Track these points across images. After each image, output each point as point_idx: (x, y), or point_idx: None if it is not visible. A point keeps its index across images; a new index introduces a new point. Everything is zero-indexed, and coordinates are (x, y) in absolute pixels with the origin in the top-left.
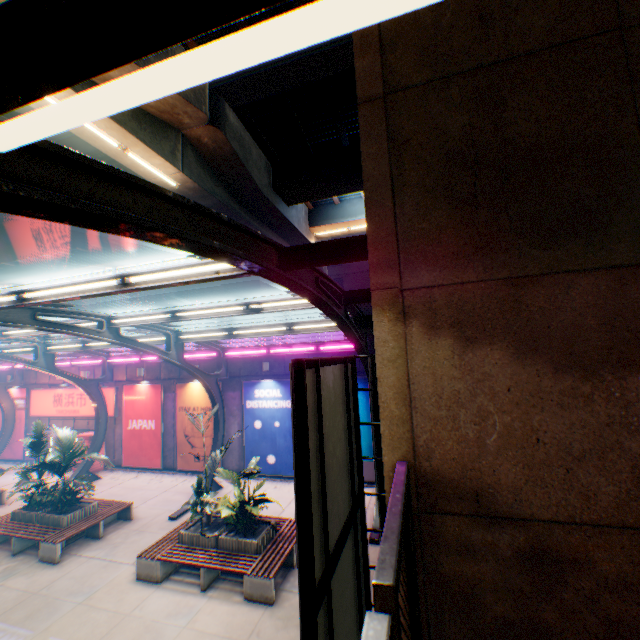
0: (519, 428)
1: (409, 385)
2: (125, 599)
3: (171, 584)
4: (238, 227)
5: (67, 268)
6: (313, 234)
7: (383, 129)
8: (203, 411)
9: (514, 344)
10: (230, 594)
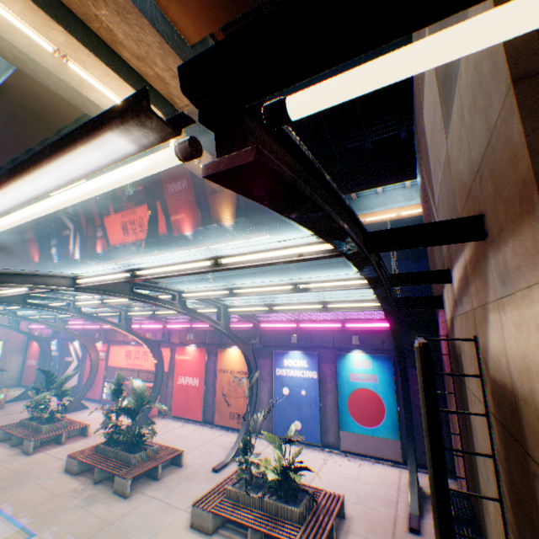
0: None
1: None
2: None
3: (220, 538)
4: (351, 211)
5: (140, 253)
6: None
7: None
8: (238, 374)
9: None
10: None
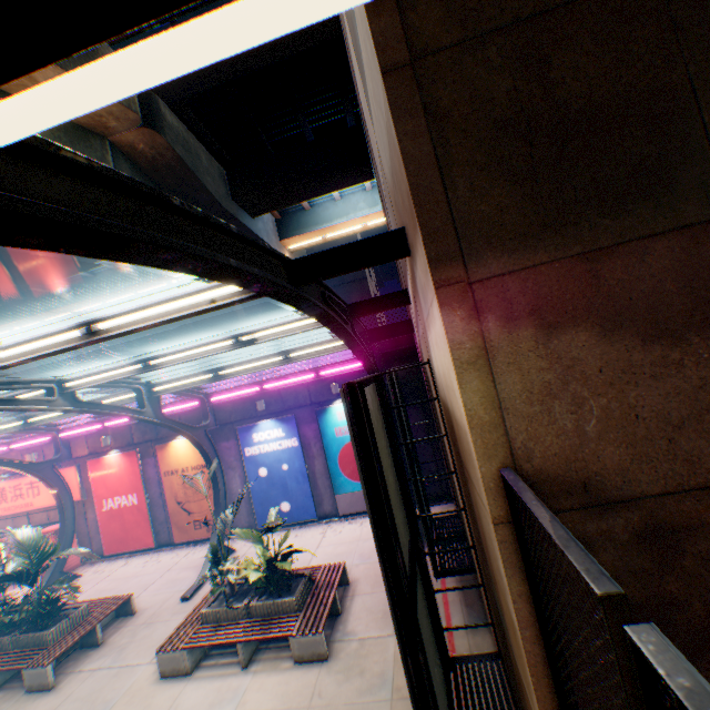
0: (616, 408)
1: (495, 386)
2: (153, 704)
3: (204, 671)
4: (247, 239)
5: None
6: (286, 248)
7: (417, 102)
8: (195, 471)
9: (598, 322)
10: (277, 662)
